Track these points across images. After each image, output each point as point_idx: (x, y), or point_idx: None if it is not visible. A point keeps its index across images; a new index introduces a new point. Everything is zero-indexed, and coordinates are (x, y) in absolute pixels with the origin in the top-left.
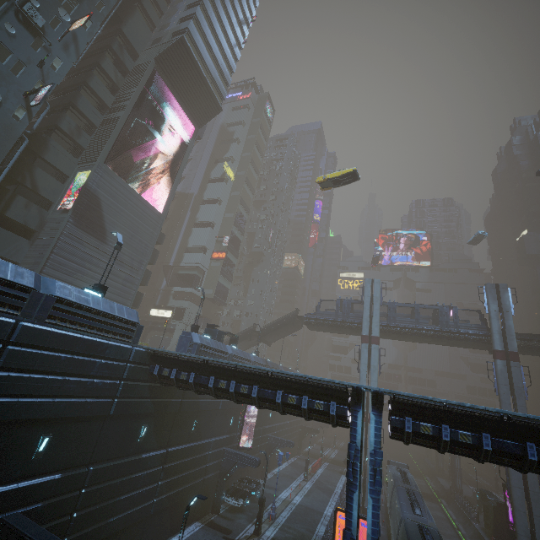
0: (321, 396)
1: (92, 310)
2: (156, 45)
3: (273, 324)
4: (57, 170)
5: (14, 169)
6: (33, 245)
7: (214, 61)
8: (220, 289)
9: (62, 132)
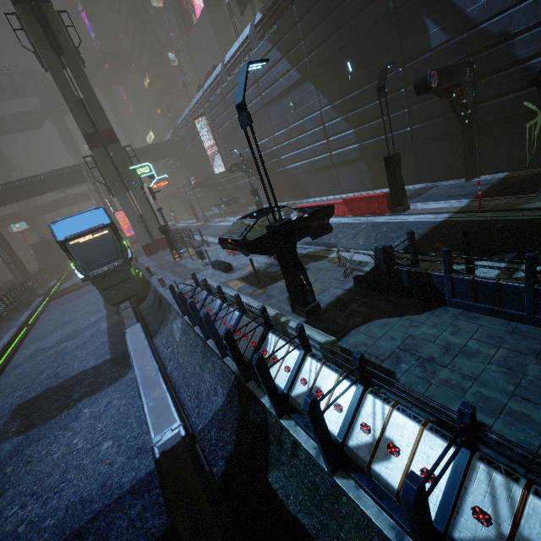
0: None
1: None
2: None
3: None
4: None
5: None
6: None
7: None
8: None
9: None
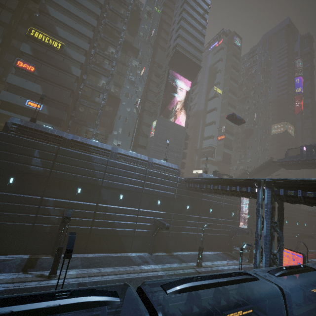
0: (245, 186)
1: (163, 165)
2: (167, 58)
3: (257, 169)
4: (147, 124)
5: (137, 128)
6: (146, 151)
7: (192, 46)
8: (225, 155)
9: (145, 110)
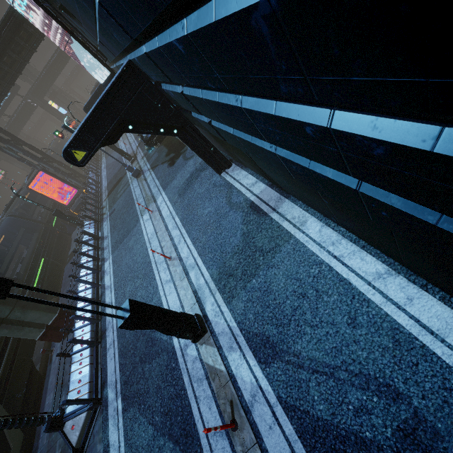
0: None
1: None
2: None
3: None
4: None
5: None
6: None
7: None
8: None
9: None
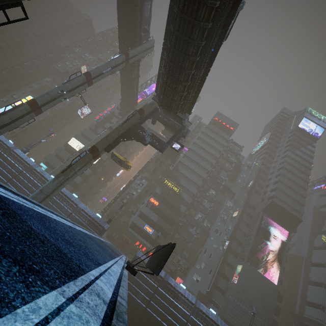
0: None
1: None
2: (262, 203)
3: None
4: (231, 264)
5: (219, 266)
6: (224, 298)
7: (291, 199)
8: None
9: (231, 248)
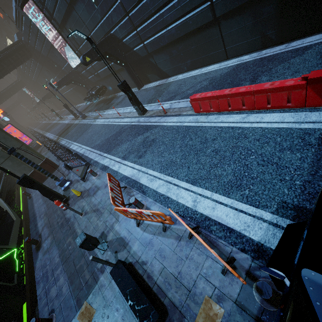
0: None
1: None
2: None
3: None
4: None
5: None
6: None
7: None
8: None
9: None
